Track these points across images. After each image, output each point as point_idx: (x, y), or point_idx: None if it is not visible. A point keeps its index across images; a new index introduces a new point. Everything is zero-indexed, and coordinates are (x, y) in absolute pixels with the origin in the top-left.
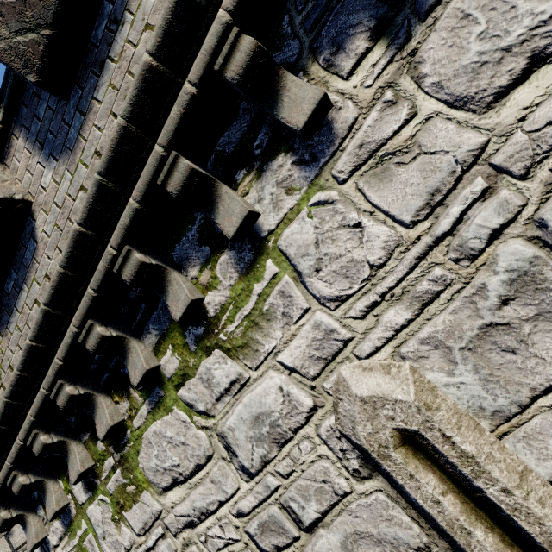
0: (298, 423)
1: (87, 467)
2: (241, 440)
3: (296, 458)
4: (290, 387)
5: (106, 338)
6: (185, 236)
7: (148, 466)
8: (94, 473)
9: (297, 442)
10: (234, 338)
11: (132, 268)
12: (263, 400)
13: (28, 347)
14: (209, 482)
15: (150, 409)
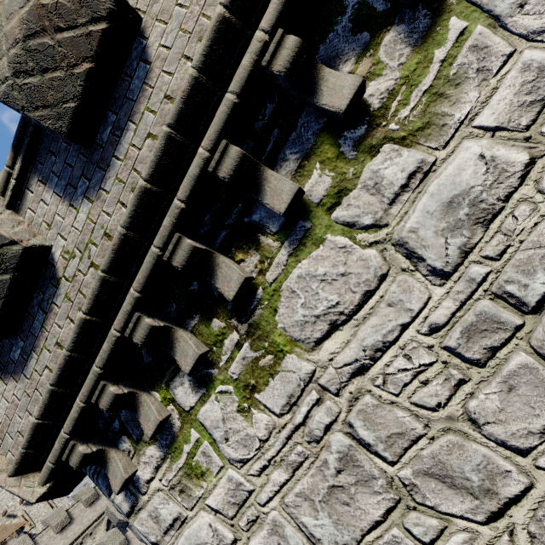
0: (510, 187)
1: (203, 351)
2: (428, 238)
3: (510, 230)
4: (494, 151)
5: (246, 158)
6: (332, 32)
7: (292, 322)
8: (208, 363)
9: (510, 211)
10: (410, 123)
11: (289, 53)
12: (457, 180)
13: (141, 191)
14: (384, 307)
15: (291, 251)
